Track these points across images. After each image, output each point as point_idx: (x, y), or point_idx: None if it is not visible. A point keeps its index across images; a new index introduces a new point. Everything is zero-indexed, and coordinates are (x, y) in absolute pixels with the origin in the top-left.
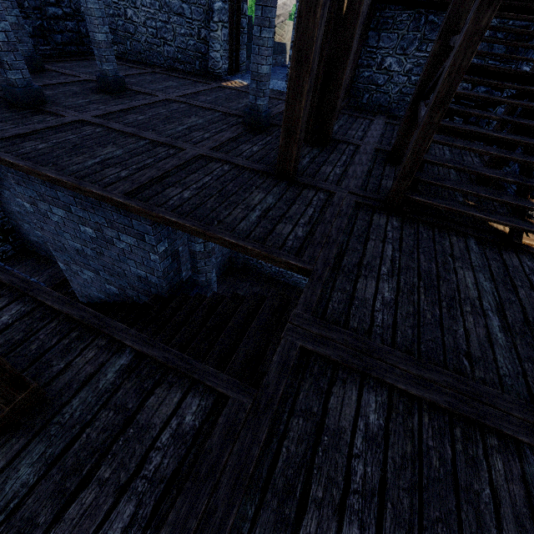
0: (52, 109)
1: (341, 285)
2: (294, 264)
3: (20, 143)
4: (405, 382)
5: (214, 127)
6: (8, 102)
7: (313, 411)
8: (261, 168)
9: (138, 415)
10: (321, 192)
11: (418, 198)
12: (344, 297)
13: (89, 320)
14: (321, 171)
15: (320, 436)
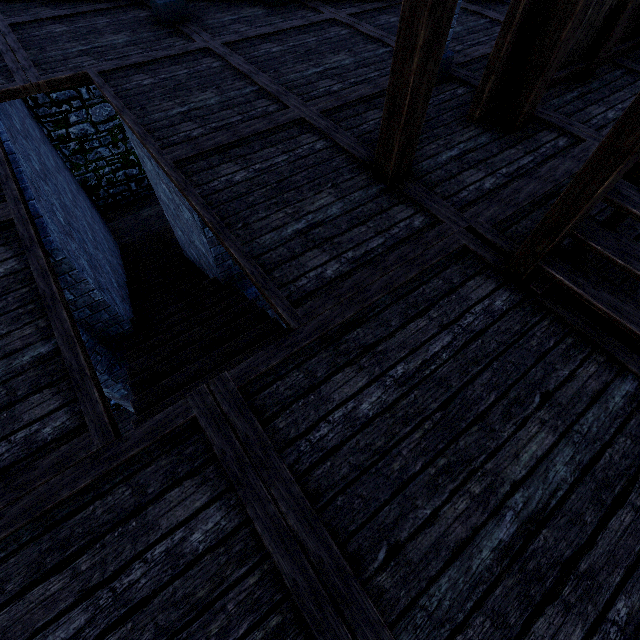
0: (189, 30)
1: (314, 366)
2: (281, 313)
3: (131, 76)
4: (266, 525)
5: (359, 73)
6: (155, 17)
7: (147, 491)
8: (365, 155)
9: (18, 405)
10: (423, 215)
11: (560, 276)
12: (302, 383)
13: (46, 299)
14: (458, 178)
15: (132, 518)
